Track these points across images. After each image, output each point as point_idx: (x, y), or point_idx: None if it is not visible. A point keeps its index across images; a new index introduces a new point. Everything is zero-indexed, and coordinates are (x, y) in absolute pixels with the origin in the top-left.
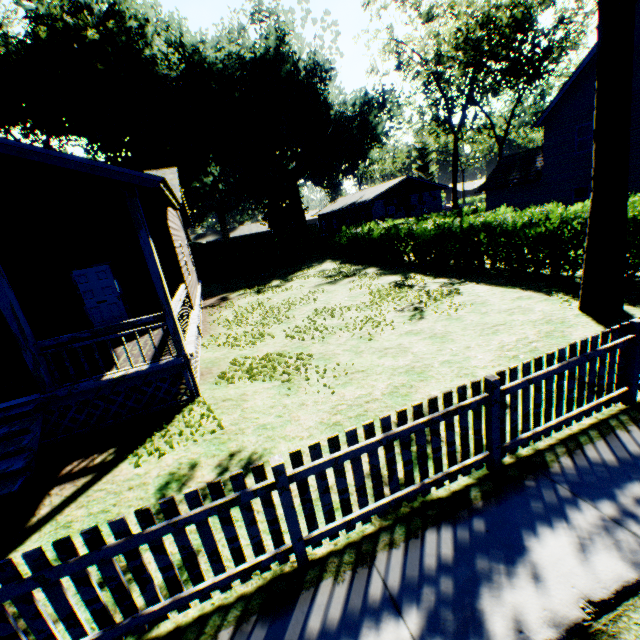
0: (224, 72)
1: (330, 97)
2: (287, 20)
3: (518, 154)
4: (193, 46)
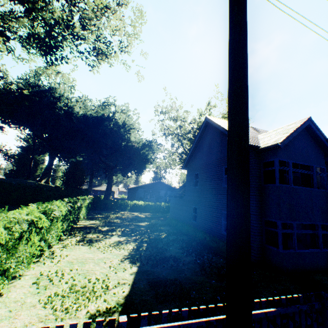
0: (81, 117)
1: (132, 138)
2: (119, 108)
3: None
4: (71, 106)
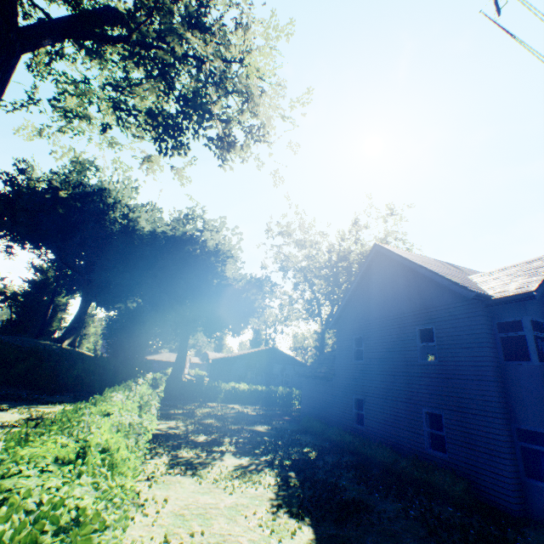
0: (148, 236)
1: (228, 273)
2: (210, 223)
3: (335, 350)
4: (133, 217)
